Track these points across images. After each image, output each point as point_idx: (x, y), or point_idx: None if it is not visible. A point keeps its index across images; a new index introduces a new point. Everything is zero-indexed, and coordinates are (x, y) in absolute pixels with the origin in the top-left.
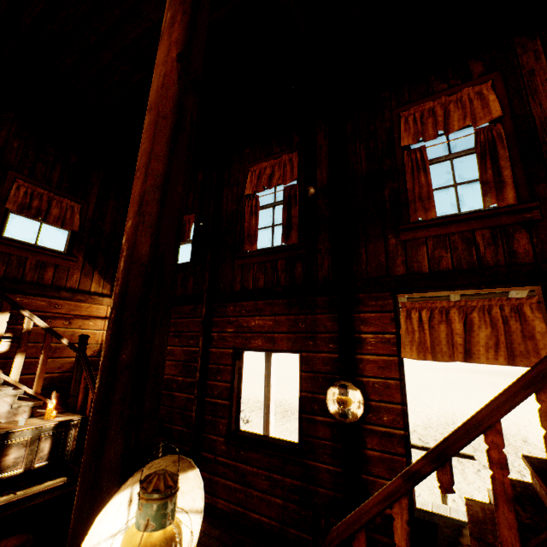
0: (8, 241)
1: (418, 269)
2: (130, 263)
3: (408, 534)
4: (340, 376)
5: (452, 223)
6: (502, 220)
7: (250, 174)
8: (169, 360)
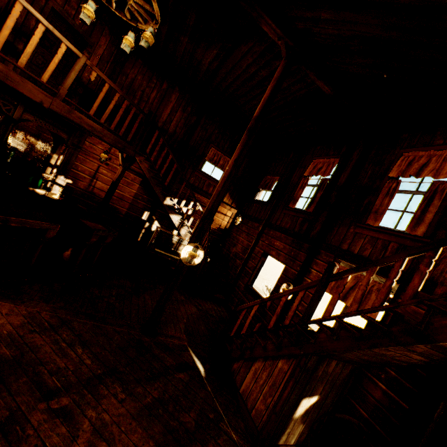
0: (202, 173)
1: (353, 250)
2: (207, 208)
3: (254, 313)
4: (292, 282)
5: (382, 233)
6: (406, 242)
7: (312, 164)
8: (240, 244)
